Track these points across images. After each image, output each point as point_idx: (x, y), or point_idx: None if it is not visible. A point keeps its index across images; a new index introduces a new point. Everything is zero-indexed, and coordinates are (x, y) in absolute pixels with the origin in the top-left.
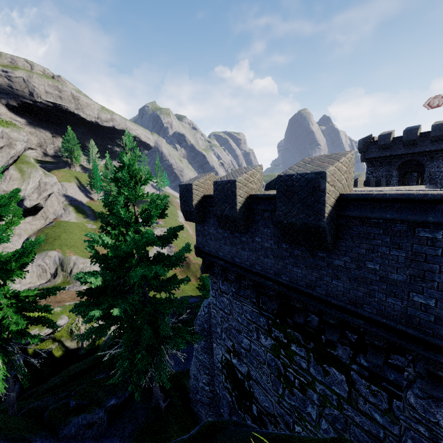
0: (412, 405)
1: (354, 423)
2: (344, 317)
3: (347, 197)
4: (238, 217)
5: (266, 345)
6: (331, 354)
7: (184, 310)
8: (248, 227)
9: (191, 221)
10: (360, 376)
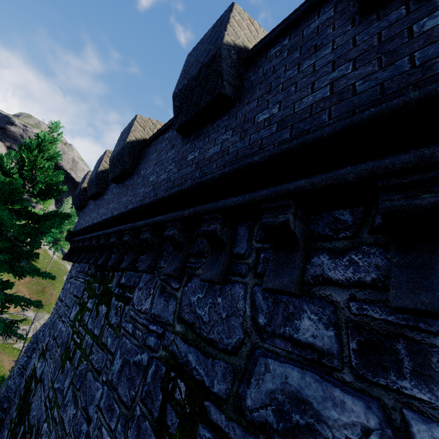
0: (133, 303)
1: (90, 368)
2: (119, 227)
3: (150, 137)
4: (97, 176)
5: (72, 317)
6: (108, 288)
7: (26, 310)
8: (104, 190)
9: (77, 205)
10: (116, 297)
